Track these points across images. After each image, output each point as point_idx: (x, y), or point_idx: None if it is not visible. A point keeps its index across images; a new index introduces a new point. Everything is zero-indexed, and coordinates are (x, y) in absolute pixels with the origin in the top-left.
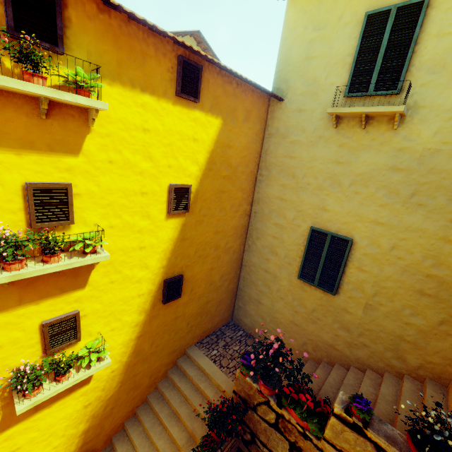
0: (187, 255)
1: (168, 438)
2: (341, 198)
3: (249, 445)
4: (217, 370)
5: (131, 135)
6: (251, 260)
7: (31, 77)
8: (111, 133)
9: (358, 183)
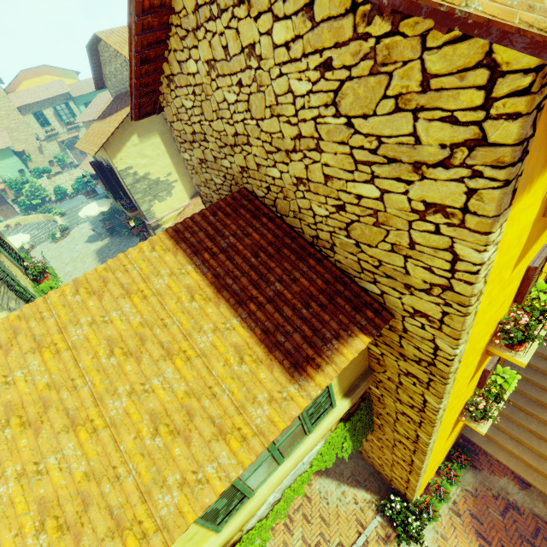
0: None
1: (538, 422)
2: None
3: None
4: None
5: None
6: None
7: None
8: None
9: None
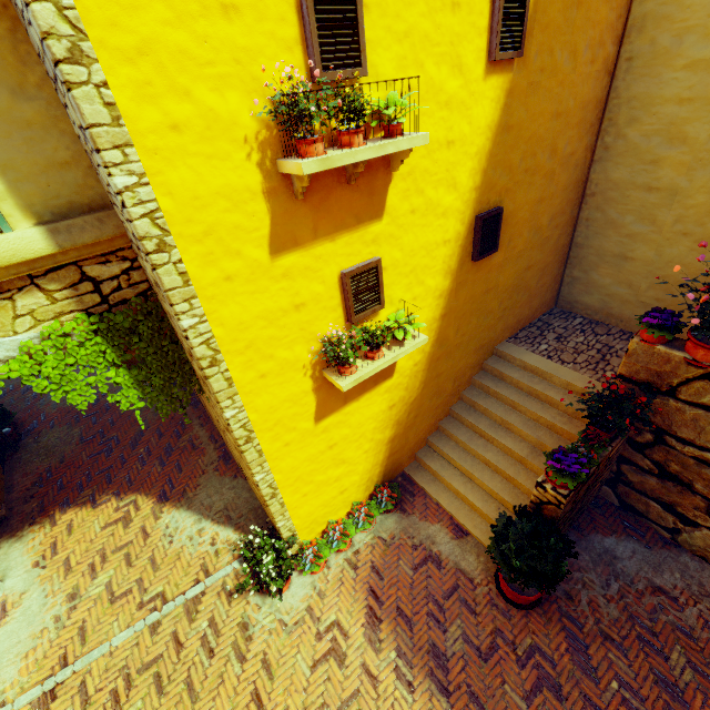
0: (508, 166)
1: (498, 451)
2: None
3: (648, 449)
4: (559, 367)
5: None
6: (608, 178)
7: None
8: None
9: None
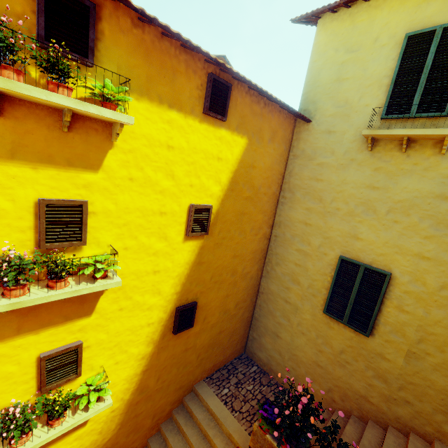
0: (202, 280)
1: None
2: (376, 226)
3: None
4: (229, 414)
5: (155, 151)
6: (269, 287)
7: (56, 87)
8: (135, 149)
9: (397, 211)
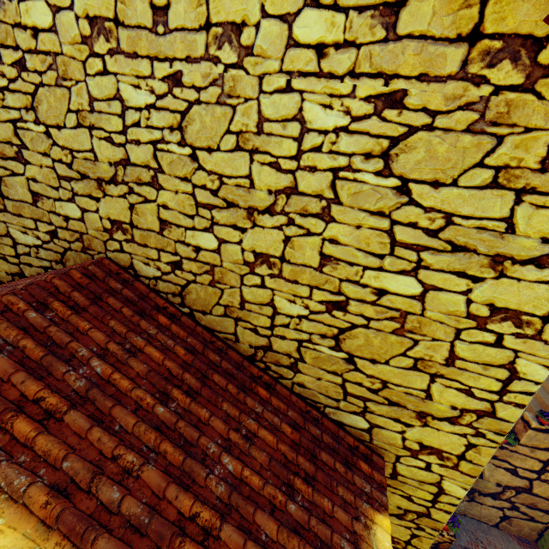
0: None
1: None
2: None
3: None
4: None
5: None
6: None
7: None
8: None
9: None
